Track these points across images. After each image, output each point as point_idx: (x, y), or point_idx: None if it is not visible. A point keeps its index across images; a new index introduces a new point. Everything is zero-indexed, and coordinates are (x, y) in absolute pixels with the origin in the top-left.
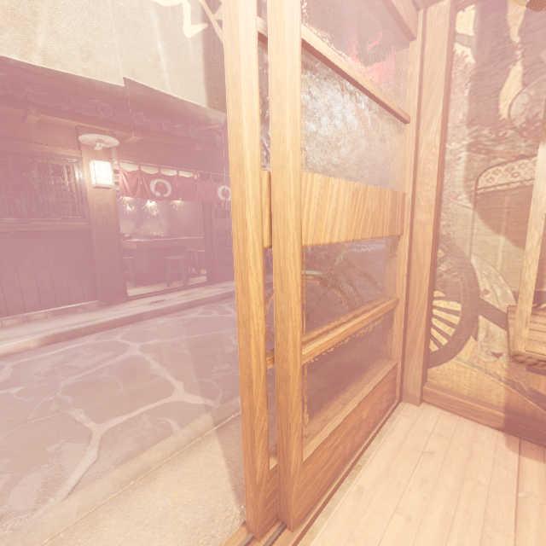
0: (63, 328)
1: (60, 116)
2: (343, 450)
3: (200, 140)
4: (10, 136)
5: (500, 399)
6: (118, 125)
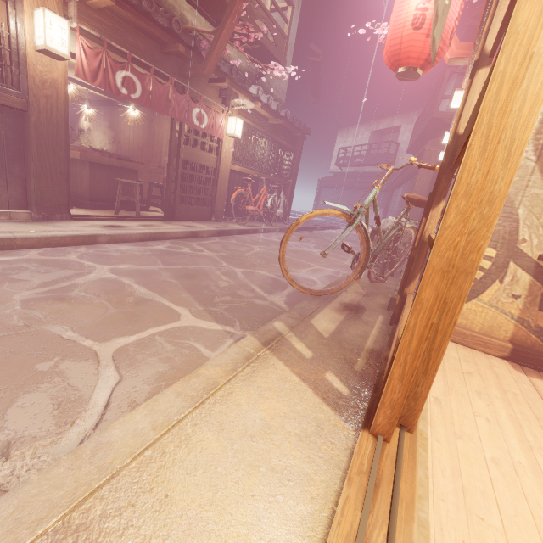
0: None
1: None
2: None
3: (183, 39)
4: None
5: (507, 334)
6: None
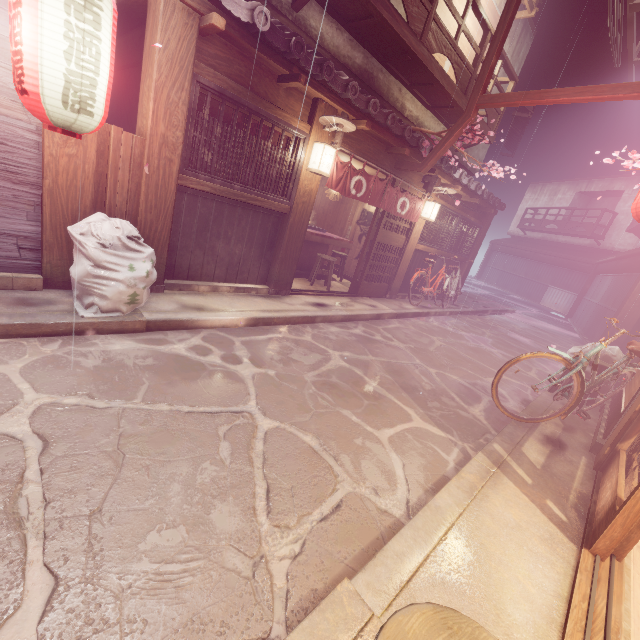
0: (261, 313)
1: (313, 85)
2: None
3: (408, 142)
4: (262, 95)
5: None
6: (351, 107)
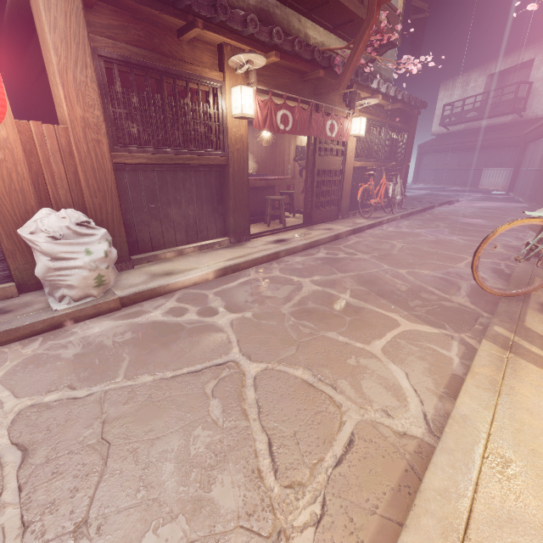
0: (227, 262)
1: (212, 30)
2: None
3: (320, 64)
4: (167, 54)
5: None
6: (256, 43)
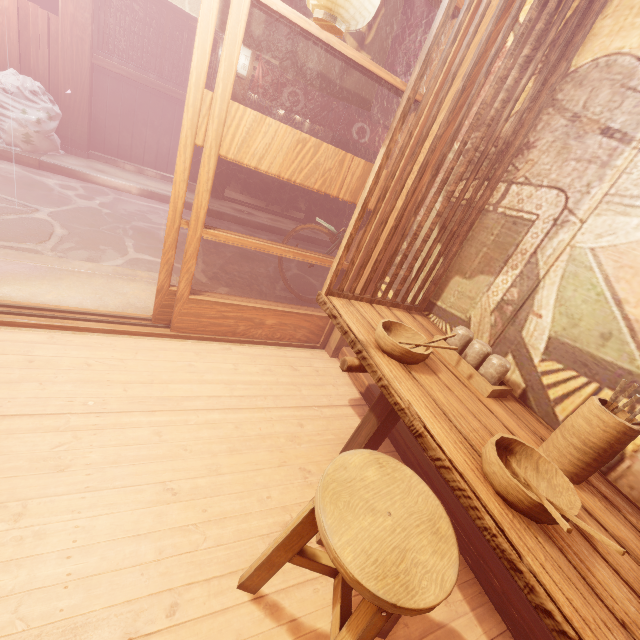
0: (159, 190)
1: None
2: (235, 326)
3: None
4: None
5: None
6: None
